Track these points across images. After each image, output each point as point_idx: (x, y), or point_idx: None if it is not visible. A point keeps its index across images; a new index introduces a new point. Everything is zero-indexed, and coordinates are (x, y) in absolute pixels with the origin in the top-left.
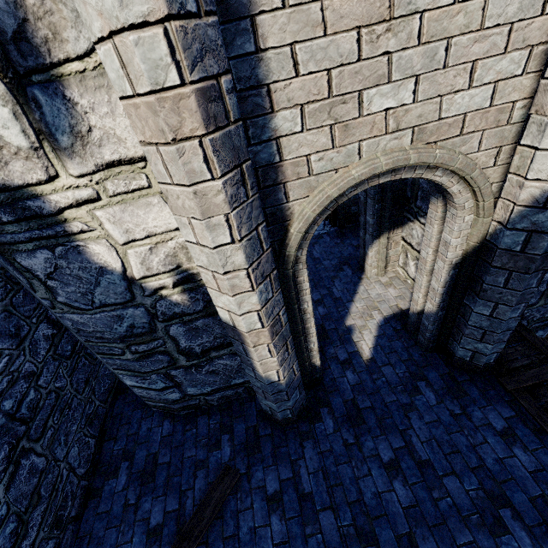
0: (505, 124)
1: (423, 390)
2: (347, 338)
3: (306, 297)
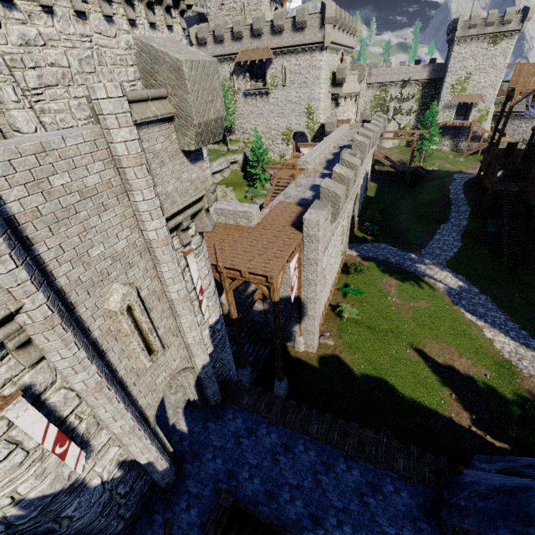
0: (186, 358)
1: (210, 425)
2: (175, 430)
3: (160, 432)
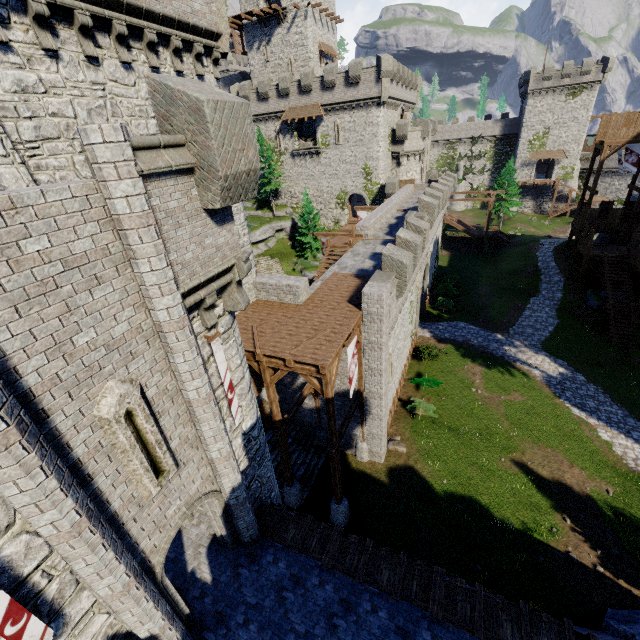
0: (210, 478)
1: (242, 571)
2: (194, 580)
3: (171, 587)
